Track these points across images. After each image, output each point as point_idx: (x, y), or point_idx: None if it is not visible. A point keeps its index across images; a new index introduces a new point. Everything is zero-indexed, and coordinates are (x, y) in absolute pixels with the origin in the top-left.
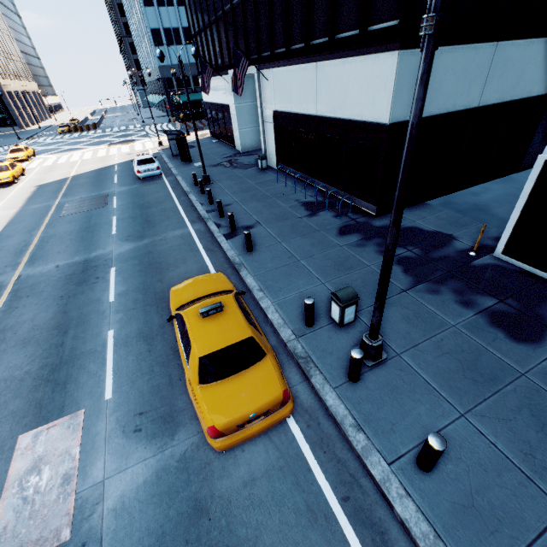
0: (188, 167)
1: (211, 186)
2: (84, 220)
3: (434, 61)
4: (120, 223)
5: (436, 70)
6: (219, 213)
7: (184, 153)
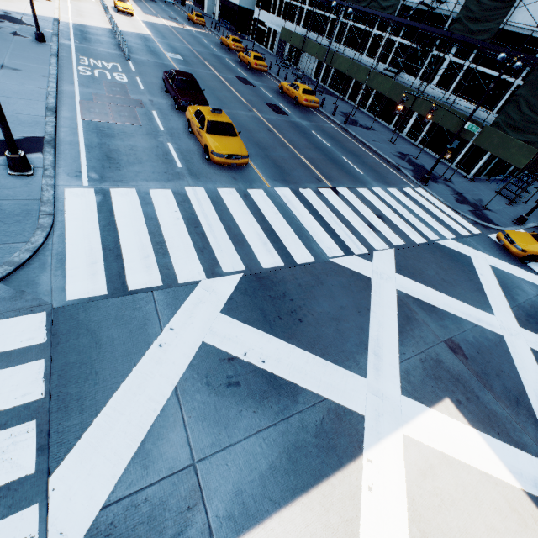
0: (184, 8)
1: None
2: (153, 3)
3: None
4: (166, 8)
5: None
6: None
7: (183, 1)
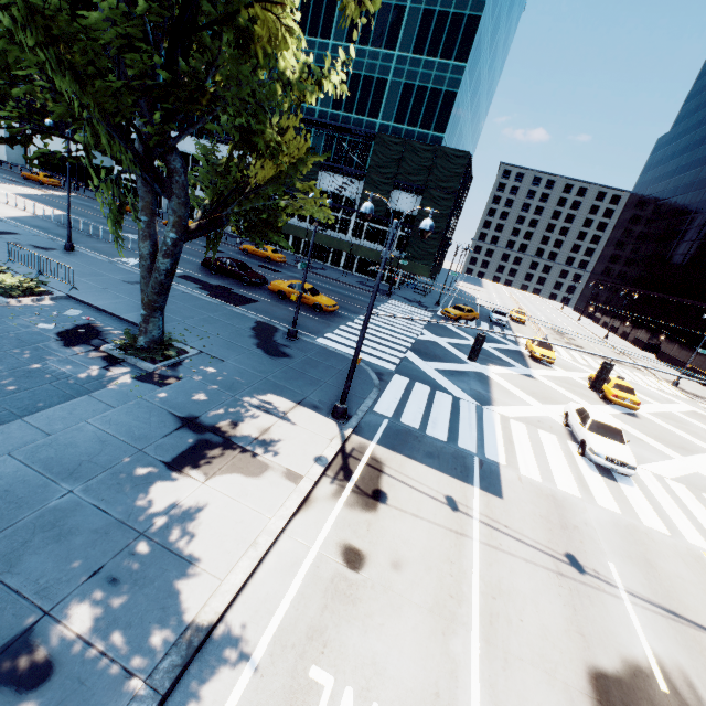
0: None
1: (3, 166)
2: None
3: (96, 152)
4: None
5: (98, 154)
6: (20, 171)
7: None
